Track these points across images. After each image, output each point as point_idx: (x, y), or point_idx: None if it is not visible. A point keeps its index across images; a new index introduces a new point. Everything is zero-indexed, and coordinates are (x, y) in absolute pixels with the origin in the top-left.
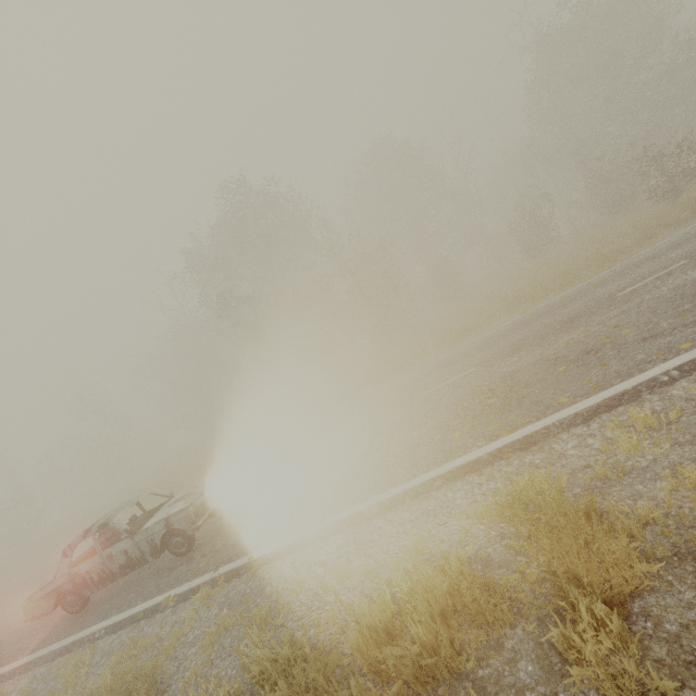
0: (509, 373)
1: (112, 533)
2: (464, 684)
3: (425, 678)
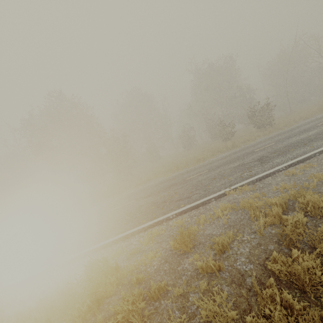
0: (140, 206)
1: None
2: None
3: None
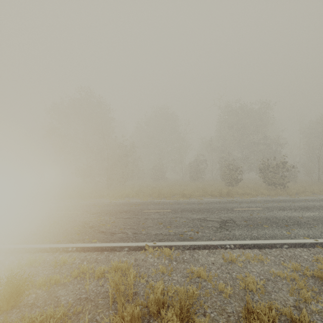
0: (73, 220)
1: None
2: None
3: None
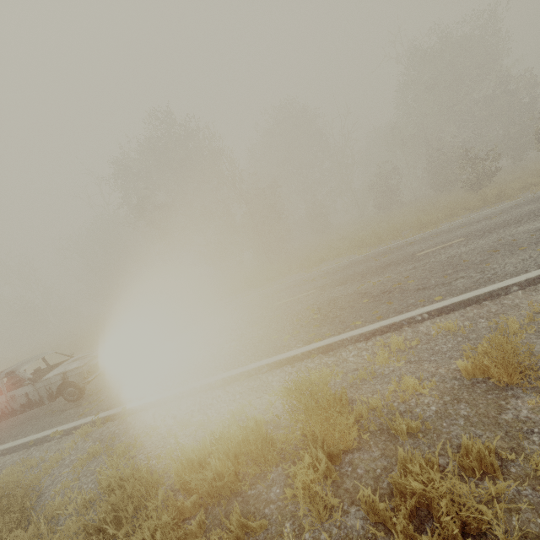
0: (334, 298)
1: (18, 379)
2: (238, 499)
3: (215, 494)
